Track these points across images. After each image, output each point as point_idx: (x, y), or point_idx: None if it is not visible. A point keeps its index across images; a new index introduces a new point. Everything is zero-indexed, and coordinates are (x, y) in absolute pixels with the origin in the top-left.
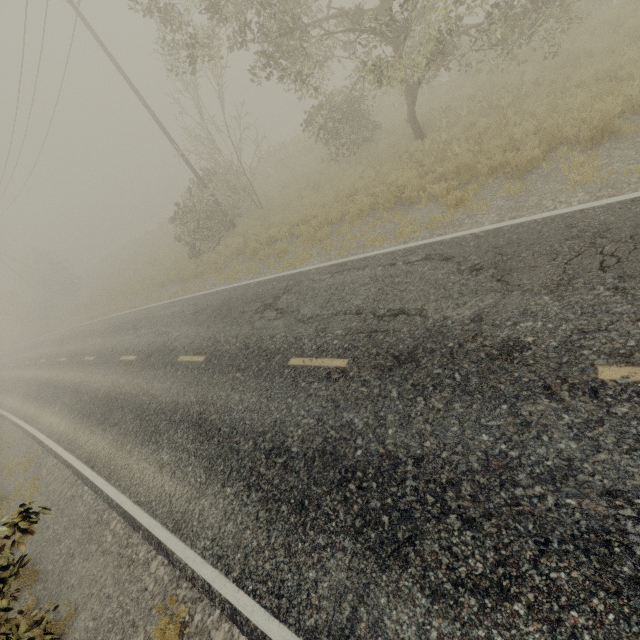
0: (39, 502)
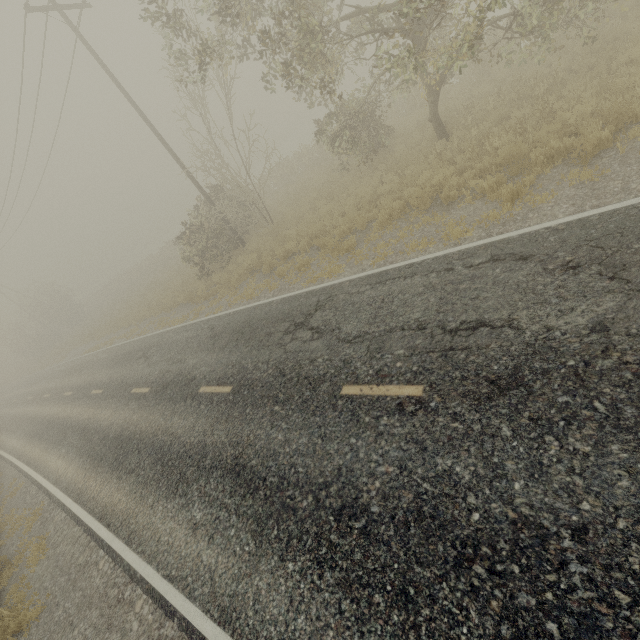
0: (46, 569)
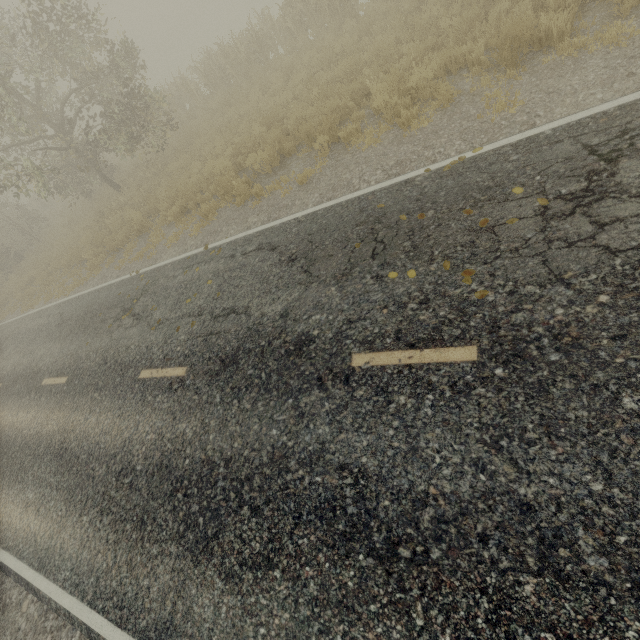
0: None
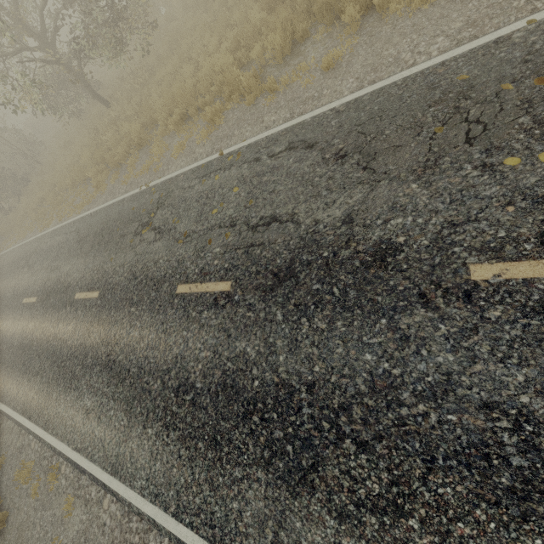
0: None
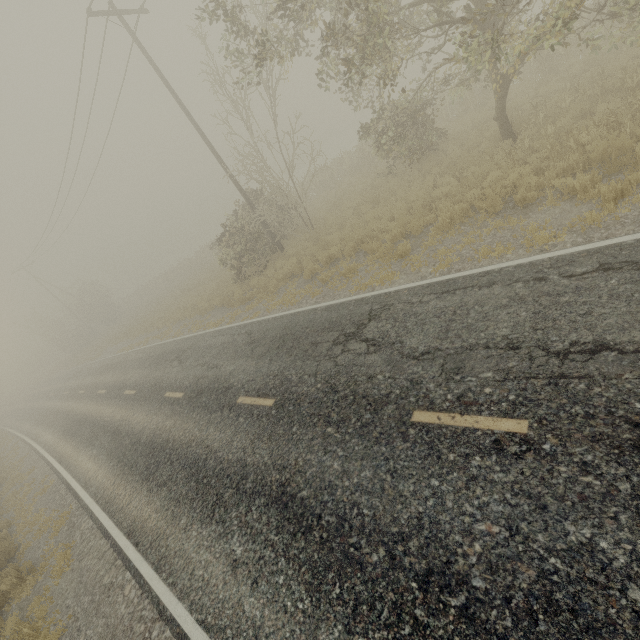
0: (70, 583)
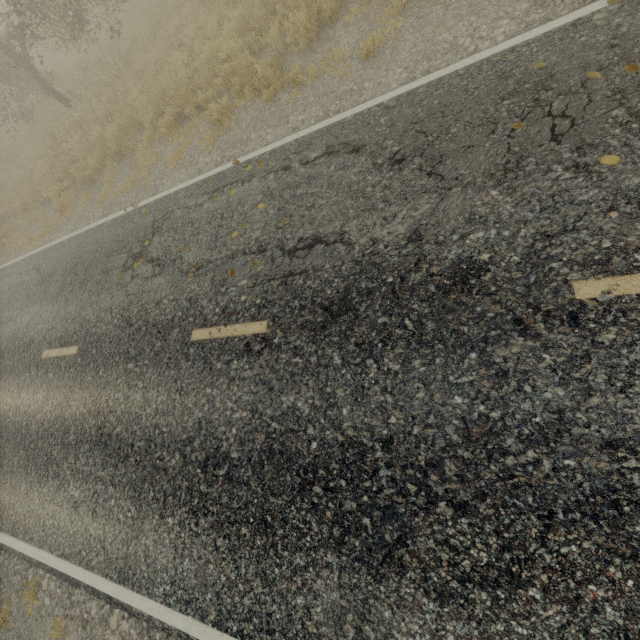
0: None
